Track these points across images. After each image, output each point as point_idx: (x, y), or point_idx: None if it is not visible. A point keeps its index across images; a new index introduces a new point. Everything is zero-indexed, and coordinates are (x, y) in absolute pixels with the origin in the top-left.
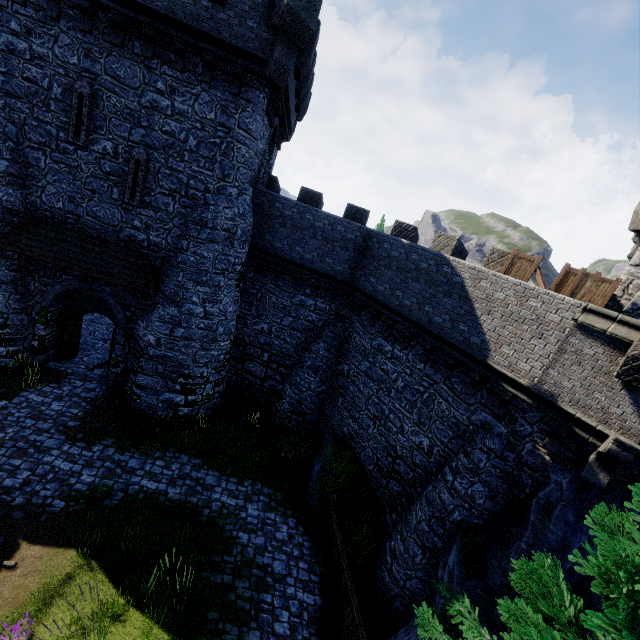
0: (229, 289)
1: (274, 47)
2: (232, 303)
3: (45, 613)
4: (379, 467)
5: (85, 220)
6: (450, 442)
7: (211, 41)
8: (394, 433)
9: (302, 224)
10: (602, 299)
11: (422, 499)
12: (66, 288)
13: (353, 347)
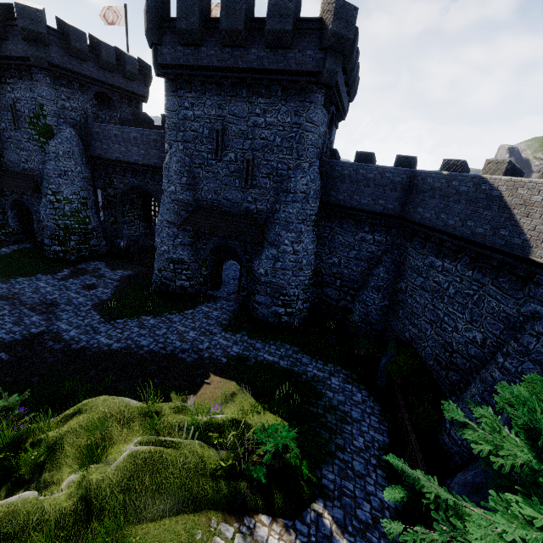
0: (308, 233)
1: (325, 61)
2: (310, 243)
3: (226, 405)
4: (438, 361)
5: (222, 203)
6: (501, 333)
7: (285, 73)
8: (449, 332)
9: (357, 178)
10: None
11: (476, 380)
12: (215, 245)
13: (408, 268)
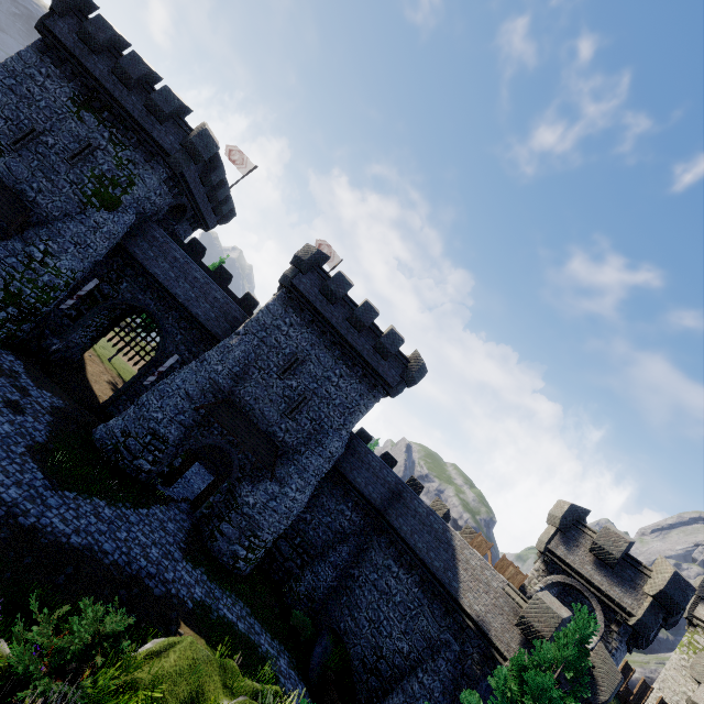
0: (312, 487)
1: (399, 385)
2: (308, 496)
3: None
4: (364, 663)
5: (256, 412)
6: (423, 651)
7: (372, 369)
8: (384, 636)
9: (366, 462)
10: (518, 584)
11: (398, 689)
12: (215, 443)
13: (368, 559)
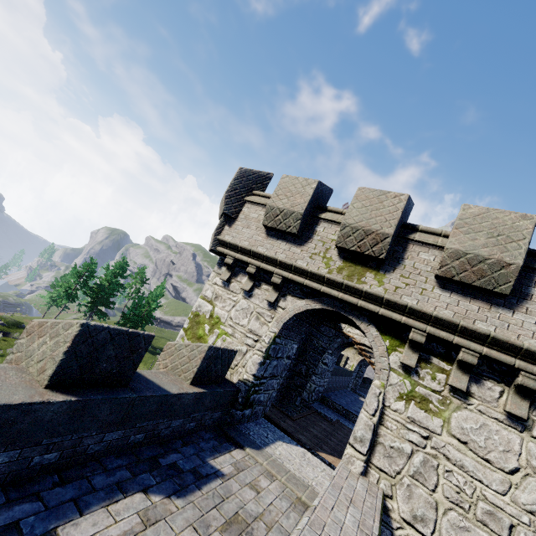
0: None
1: None
2: None
3: None
4: None
5: None
6: None
7: None
8: None
9: None
10: None
11: None
12: None
13: None
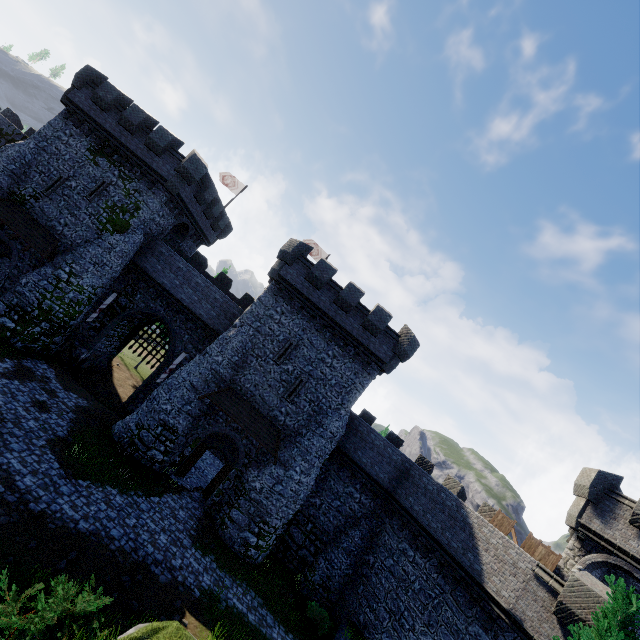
0: (317, 469)
1: (392, 360)
2: (314, 478)
3: None
4: None
5: (256, 398)
6: None
7: (364, 347)
8: (406, 629)
9: (370, 441)
10: (551, 565)
11: None
12: (221, 431)
13: (382, 543)
